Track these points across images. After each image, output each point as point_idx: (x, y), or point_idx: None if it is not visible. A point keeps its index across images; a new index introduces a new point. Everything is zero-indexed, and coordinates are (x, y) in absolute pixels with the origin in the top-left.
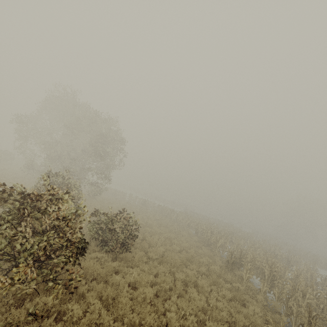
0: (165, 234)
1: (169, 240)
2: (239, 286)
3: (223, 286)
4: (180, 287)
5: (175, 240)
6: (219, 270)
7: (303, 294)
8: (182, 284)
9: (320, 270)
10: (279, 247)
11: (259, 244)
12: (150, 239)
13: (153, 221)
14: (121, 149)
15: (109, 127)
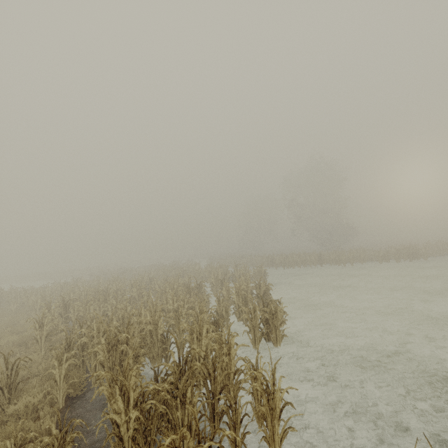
0: None
1: None
2: None
3: None
4: None
5: None
6: None
7: (128, 398)
8: None
9: (276, 269)
10: (225, 265)
11: (198, 276)
12: None
13: None
14: None
15: None
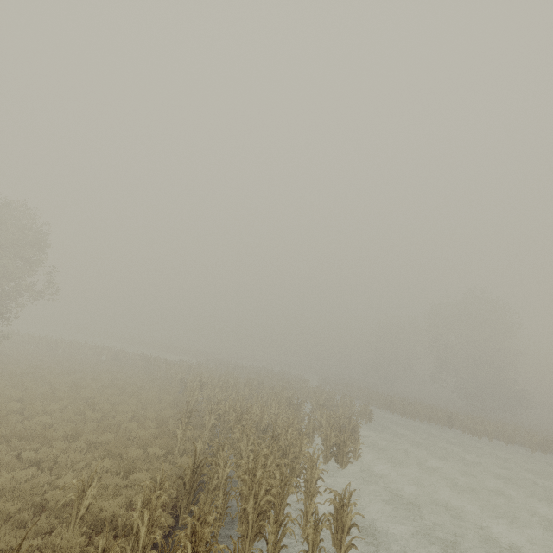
0: (98, 398)
1: (91, 405)
2: (156, 451)
3: (124, 456)
4: (2, 470)
5: (104, 404)
6: (154, 436)
7: (249, 440)
8: (18, 466)
9: (393, 415)
10: (332, 391)
11: (303, 394)
12: (32, 407)
13: (99, 382)
14: (32, 260)
15: (15, 221)
